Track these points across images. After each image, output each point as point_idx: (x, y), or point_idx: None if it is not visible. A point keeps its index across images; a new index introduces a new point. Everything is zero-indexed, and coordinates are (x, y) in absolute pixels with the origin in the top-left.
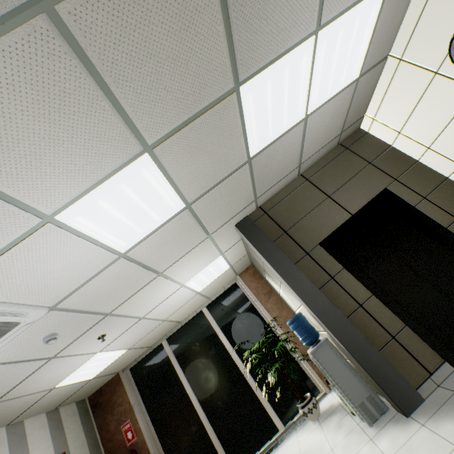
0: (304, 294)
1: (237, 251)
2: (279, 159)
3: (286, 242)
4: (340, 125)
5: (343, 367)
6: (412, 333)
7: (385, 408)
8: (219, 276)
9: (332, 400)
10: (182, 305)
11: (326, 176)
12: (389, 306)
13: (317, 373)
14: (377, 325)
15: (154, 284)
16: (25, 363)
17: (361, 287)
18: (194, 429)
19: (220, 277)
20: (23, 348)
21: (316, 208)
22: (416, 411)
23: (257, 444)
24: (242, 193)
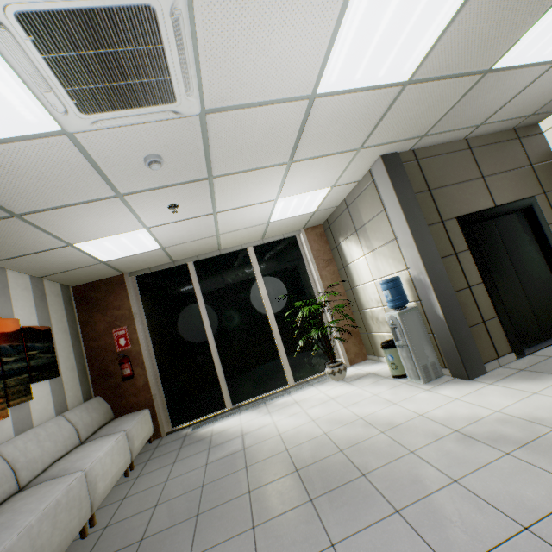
0: (427, 256)
1: (339, 195)
2: (489, 98)
3: (426, 201)
4: (543, 103)
5: (422, 334)
6: (499, 324)
7: (441, 375)
8: (298, 216)
9: (357, 371)
10: (245, 227)
11: (488, 156)
12: (492, 297)
13: (345, 349)
14: (475, 308)
15: (271, 173)
16: (98, 179)
17: (476, 273)
18: (199, 359)
19: (297, 217)
20: (122, 152)
21: (466, 182)
22: (479, 378)
23: (262, 389)
24: (432, 114)
